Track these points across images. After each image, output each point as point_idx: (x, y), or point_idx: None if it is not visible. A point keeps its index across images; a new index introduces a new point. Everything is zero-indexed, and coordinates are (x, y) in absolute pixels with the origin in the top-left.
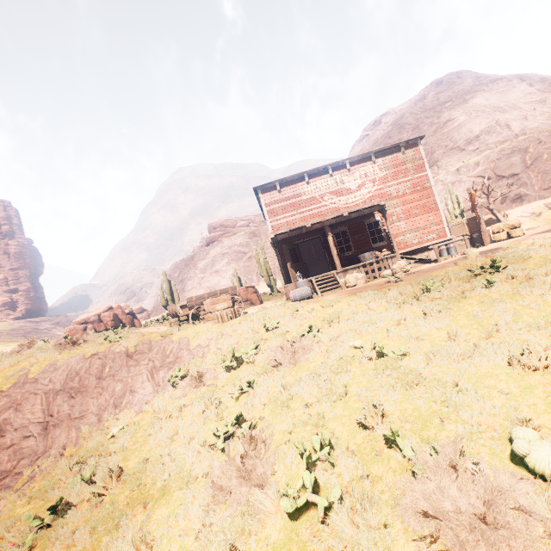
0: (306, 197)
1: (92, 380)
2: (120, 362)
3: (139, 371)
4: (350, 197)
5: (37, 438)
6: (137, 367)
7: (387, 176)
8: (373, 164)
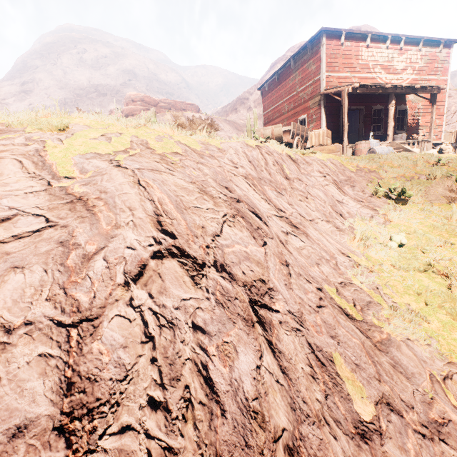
0: (362, 62)
1: (282, 179)
2: (292, 166)
3: (320, 182)
4: (394, 78)
5: (299, 238)
6: (312, 177)
7: (424, 68)
8: (418, 51)
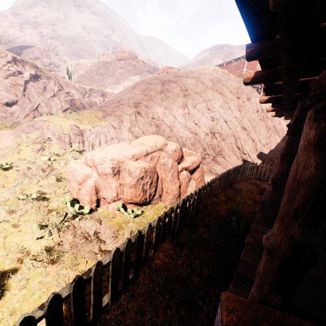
0: (257, 69)
1: None
2: None
3: None
4: None
5: None
6: None
7: None
8: None
